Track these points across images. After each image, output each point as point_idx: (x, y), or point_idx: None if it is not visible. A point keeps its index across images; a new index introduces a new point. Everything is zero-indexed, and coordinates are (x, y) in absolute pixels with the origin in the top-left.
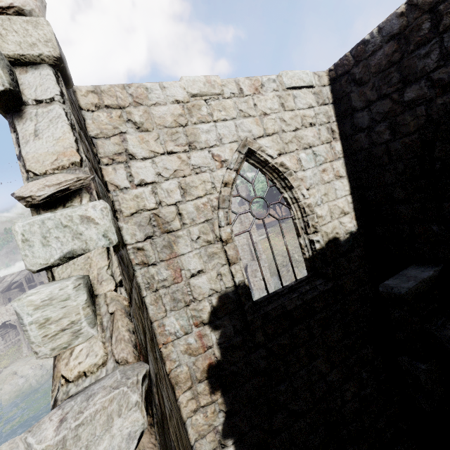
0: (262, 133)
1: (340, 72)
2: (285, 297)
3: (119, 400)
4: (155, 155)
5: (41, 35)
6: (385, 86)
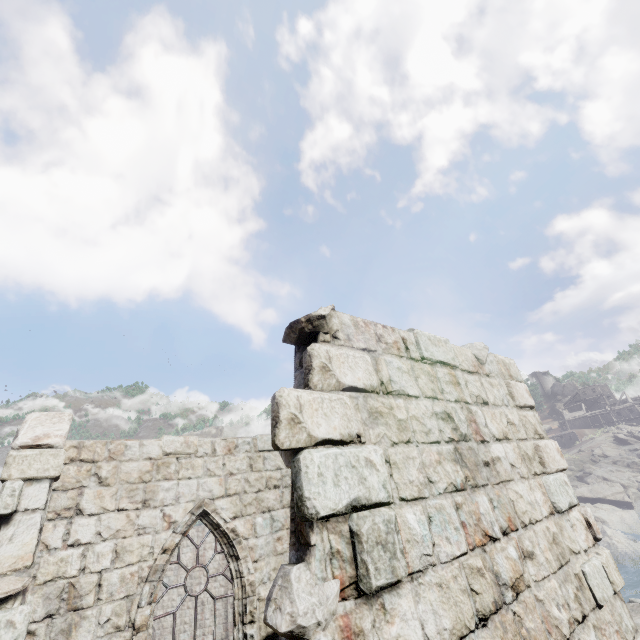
0: (223, 493)
1: None
2: None
3: None
4: (105, 511)
5: (56, 462)
6: None
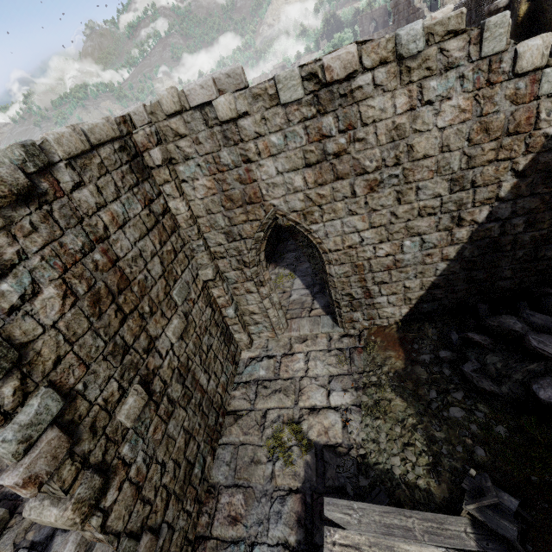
0: None
1: None
2: None
3: (425, 4)
4: None
5: None
6: None
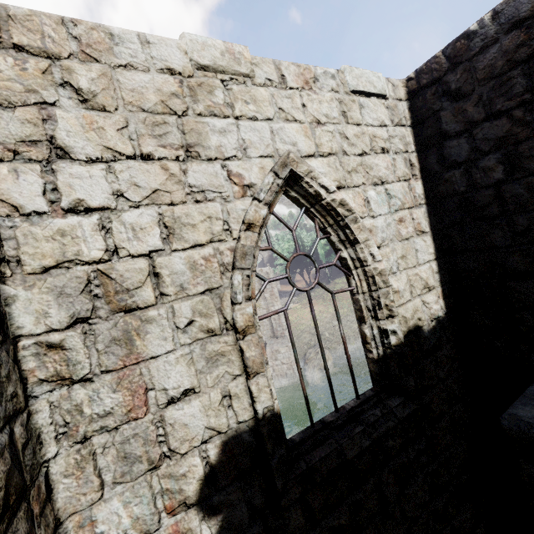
0: (313, 150)
1: (425, 81)
2: (342, 433)
3: None
4: (115, 156)
5: None
6: (501, 99)
